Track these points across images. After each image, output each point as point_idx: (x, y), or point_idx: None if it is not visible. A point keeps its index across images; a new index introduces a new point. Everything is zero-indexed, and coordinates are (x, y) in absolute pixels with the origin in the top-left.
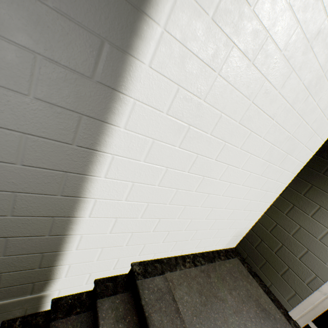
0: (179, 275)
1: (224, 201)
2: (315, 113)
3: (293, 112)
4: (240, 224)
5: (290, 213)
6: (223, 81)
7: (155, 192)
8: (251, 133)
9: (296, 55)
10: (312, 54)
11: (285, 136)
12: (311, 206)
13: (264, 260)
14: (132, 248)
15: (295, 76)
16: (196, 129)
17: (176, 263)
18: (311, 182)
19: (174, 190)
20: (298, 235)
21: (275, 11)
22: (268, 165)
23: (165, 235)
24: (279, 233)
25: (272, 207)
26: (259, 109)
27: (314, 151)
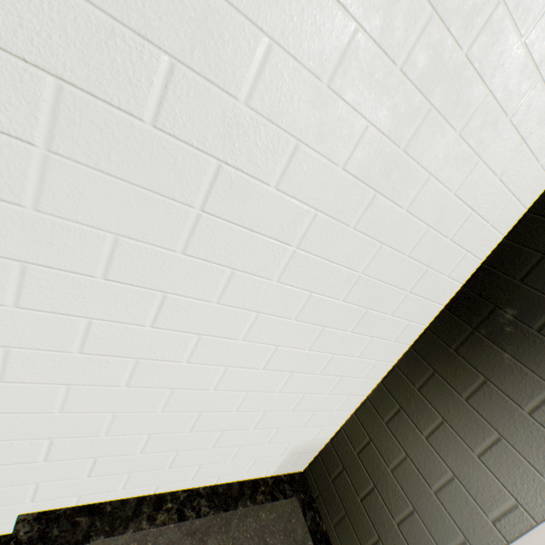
0: (124, 544)
1: (229, 399)
2: (414, 230)
3: (346, 229)
4: (297, 434)
5: (393, 423)
6: (77, 166)
7: (2, 394)
8: (237, 273)
9: (294, 109)
10: (344, 106)
11: (344, 275)
12: (428, 416)
13: (342, 510)
14: (4, 492)
15: (313, 154)
16: (49, 269)
17: (134, 514)
18: (433, 365)
19: (60, 387)
20: (401, 473)
21: (167, 0)
22: (321, 331)
23: (90, 464)
24: (372, 460)
25: (367, 404)
26: (234, 224)
27: (442, 301)
